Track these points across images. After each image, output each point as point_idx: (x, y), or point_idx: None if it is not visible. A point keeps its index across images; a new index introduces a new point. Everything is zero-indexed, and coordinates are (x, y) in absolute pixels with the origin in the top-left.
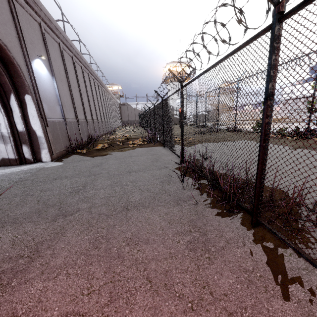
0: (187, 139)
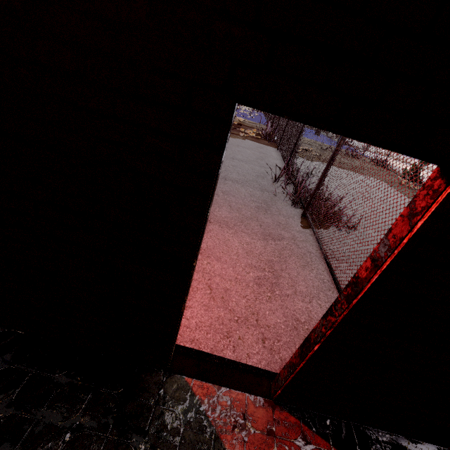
0: (298, 147)
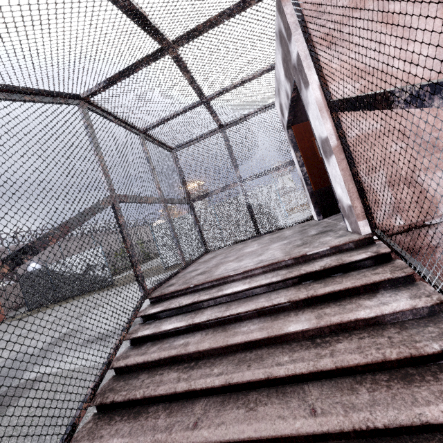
0: None
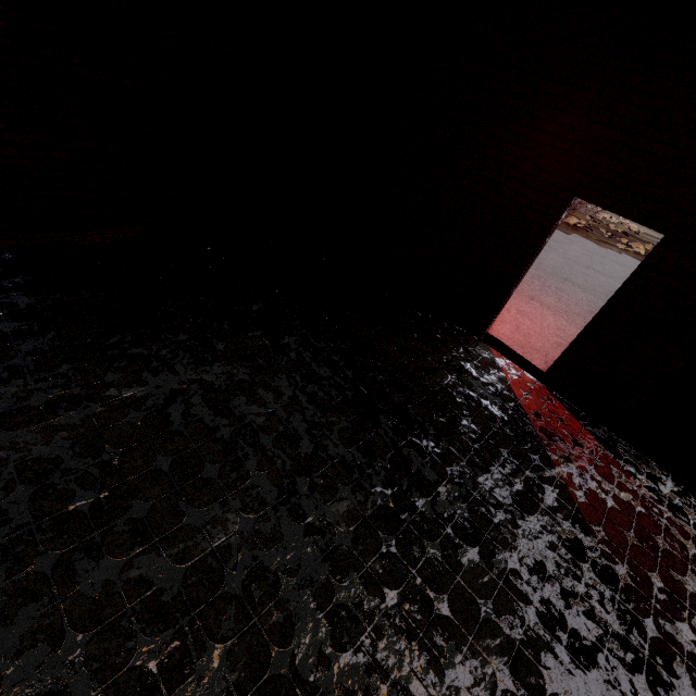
0: None
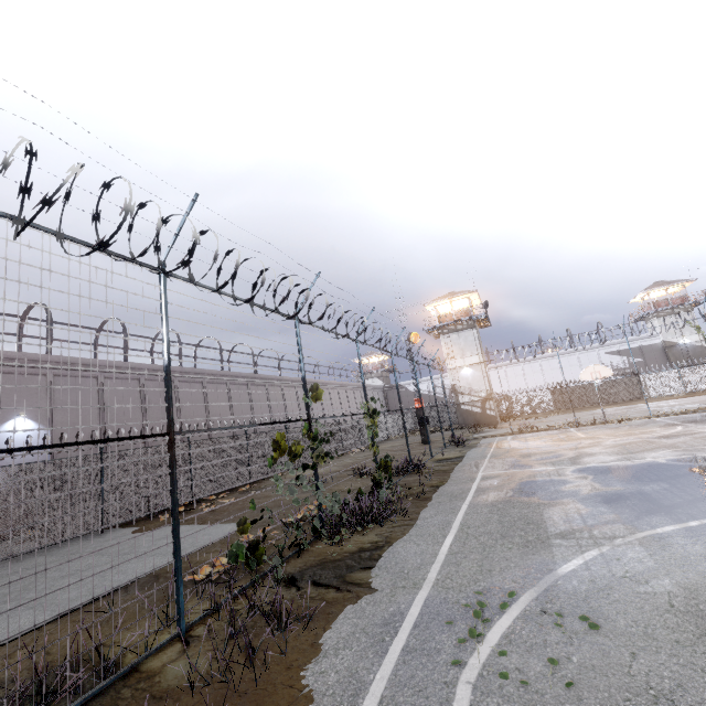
0: None
